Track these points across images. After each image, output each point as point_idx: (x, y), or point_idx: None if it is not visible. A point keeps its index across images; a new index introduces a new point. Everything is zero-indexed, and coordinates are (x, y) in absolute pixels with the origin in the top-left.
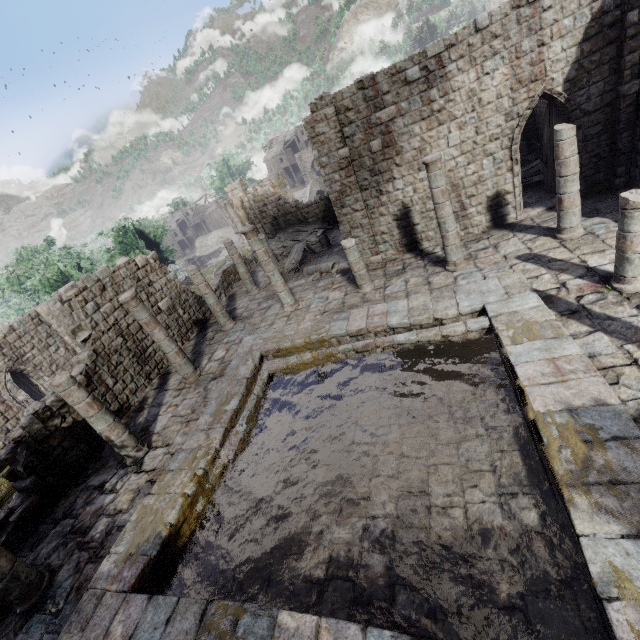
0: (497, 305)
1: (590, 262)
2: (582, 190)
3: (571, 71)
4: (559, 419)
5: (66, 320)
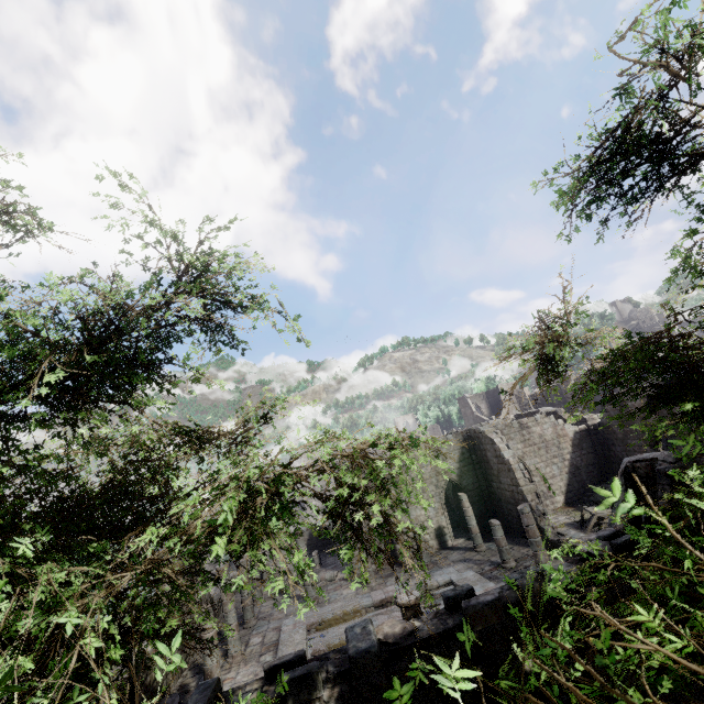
0: (456, 577)
1: (492, 559)
2: (480, 529)
3: (458, 472)
4: None
5: None
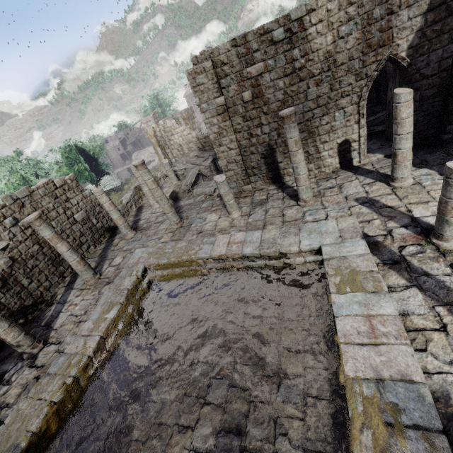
0: (331, 248)
1: (415, 212)
2: (416, 142)
3: (415, 38)
4: (366, 390)
5: None
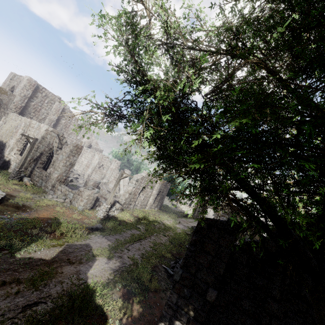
0: None
1: None
2: None
3: None
4: None
5: (159, 187)
